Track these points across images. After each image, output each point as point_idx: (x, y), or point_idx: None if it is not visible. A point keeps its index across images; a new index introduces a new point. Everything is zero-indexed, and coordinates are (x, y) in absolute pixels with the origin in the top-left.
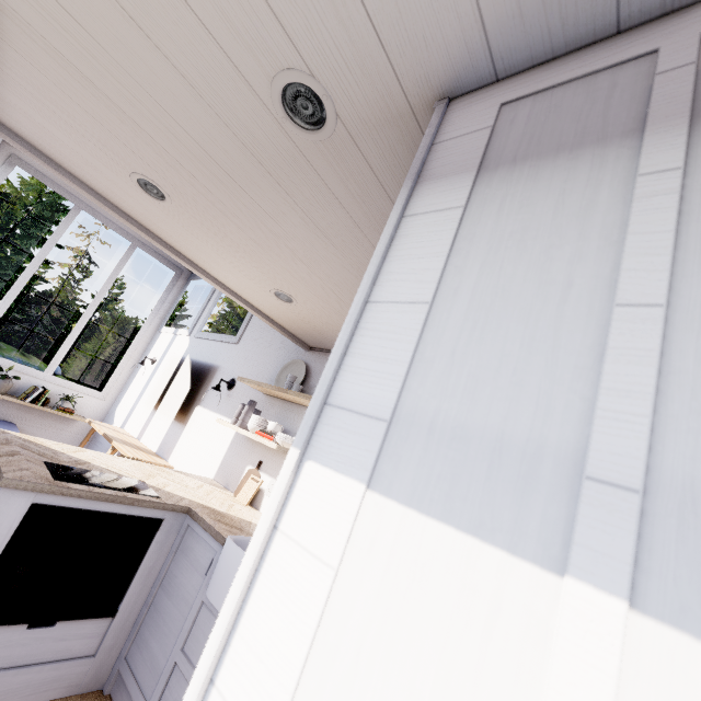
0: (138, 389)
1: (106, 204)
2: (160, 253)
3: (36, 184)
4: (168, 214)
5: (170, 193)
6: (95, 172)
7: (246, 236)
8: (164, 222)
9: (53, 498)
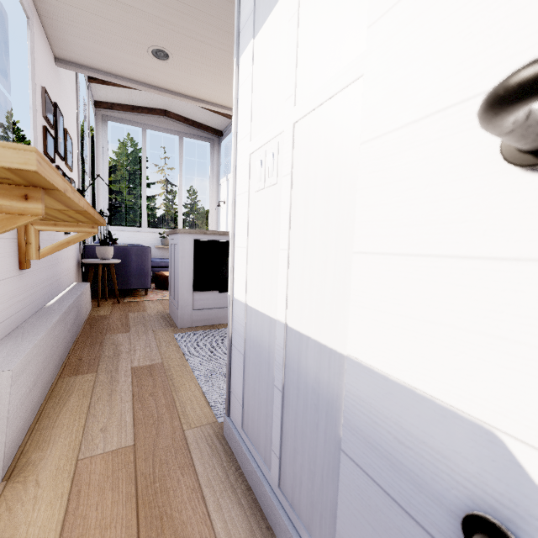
0: (224, 221)
1: (149, 87)
2: (196, 135)
3: (123, 152)
4: (175, 68)
5: (168, 49)
6: (134, 66)
7: (216, 49)
8: (177, 78)
9: (200, 237)
